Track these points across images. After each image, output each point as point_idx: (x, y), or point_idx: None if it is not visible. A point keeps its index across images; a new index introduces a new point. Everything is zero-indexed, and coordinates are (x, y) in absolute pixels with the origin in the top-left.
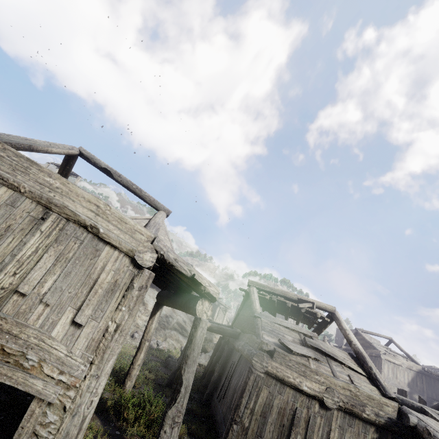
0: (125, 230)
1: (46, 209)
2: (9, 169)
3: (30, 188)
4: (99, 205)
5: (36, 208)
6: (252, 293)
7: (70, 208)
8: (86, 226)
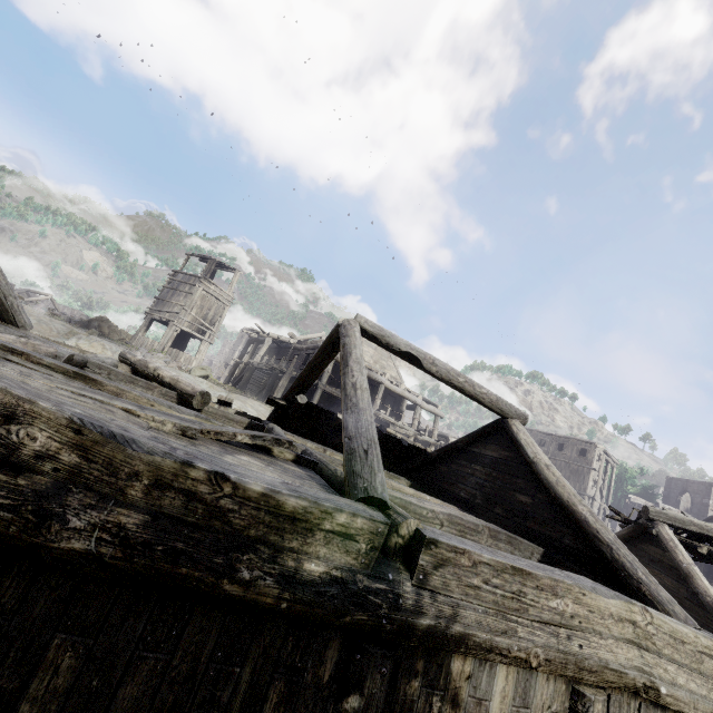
0: (687, 662)
1: (569, 681)
2: (498, 615)
3: (546, 653)
4: (634, 619)
5: (556, 689)
6: (675, 547)
7: (612, 667)
8: (637, 689)
